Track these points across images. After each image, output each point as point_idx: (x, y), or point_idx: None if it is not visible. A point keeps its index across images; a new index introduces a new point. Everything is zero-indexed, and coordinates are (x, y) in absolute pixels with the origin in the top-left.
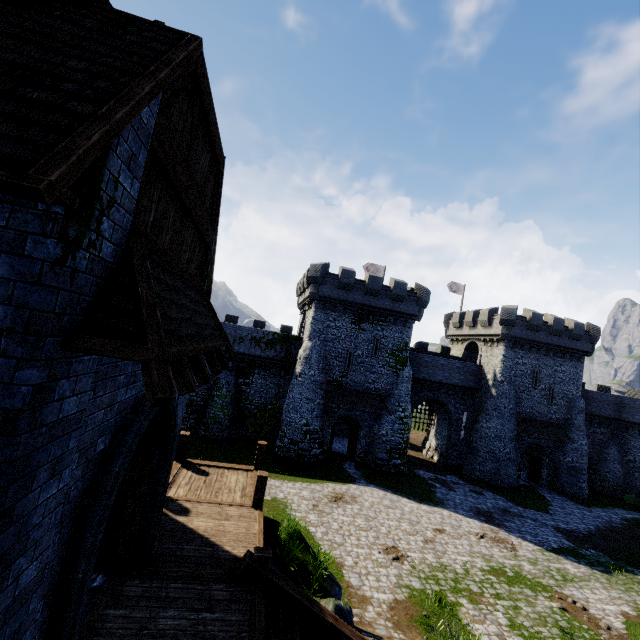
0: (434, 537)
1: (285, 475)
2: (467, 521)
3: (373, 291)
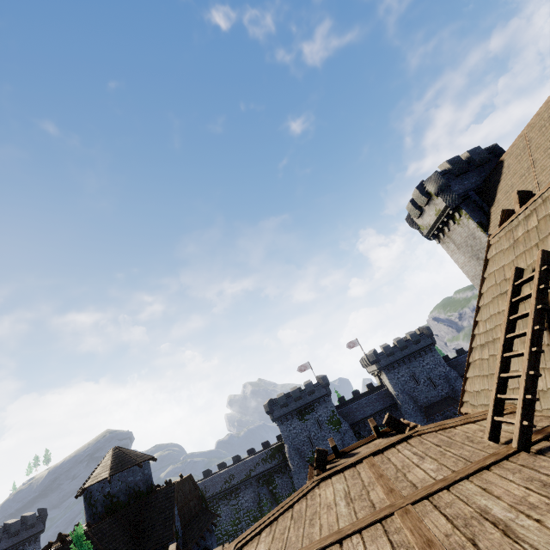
0: None
1: None
2: None
3: (298, 398)
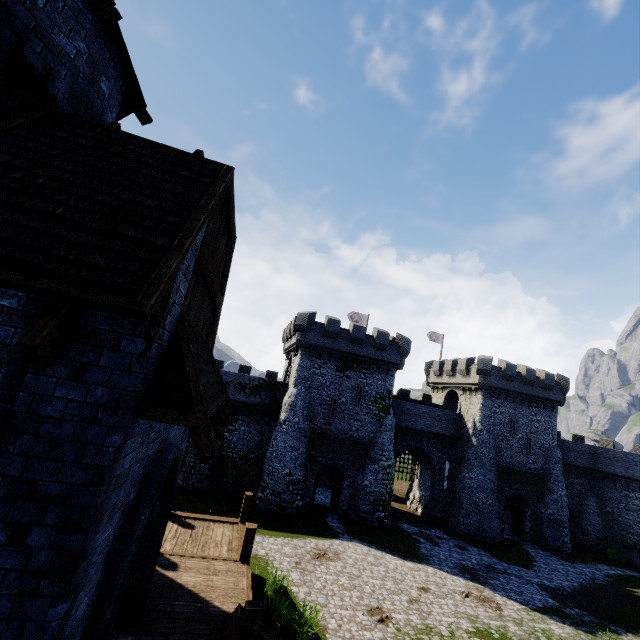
0: (419, 596)
1: (266, 529)
2: (452, 579)
3: (357, 340)
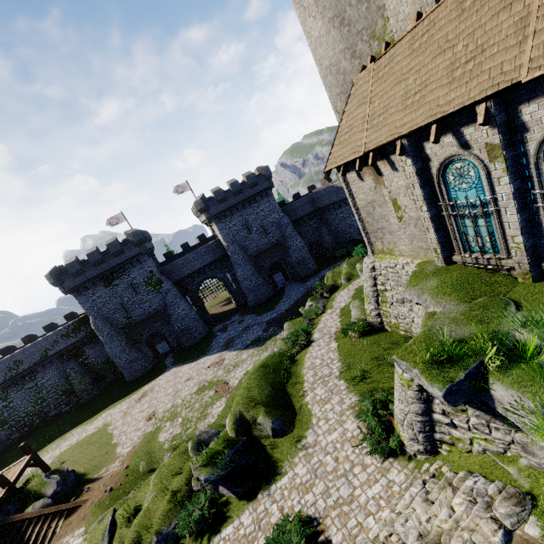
0: (181, 387)
1: (121, 399)
2: (211, 358)
3: (98, 262)
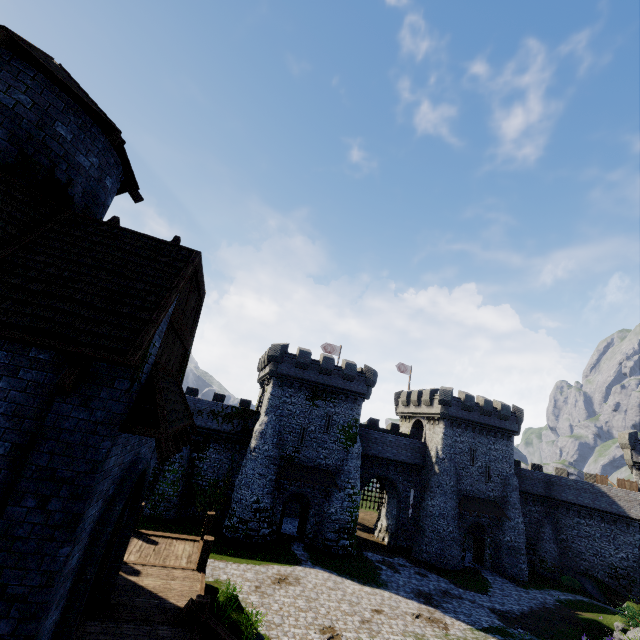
0: (371, 617)
1: (230, 556)
2: (406, 602)
3: (327, 370)
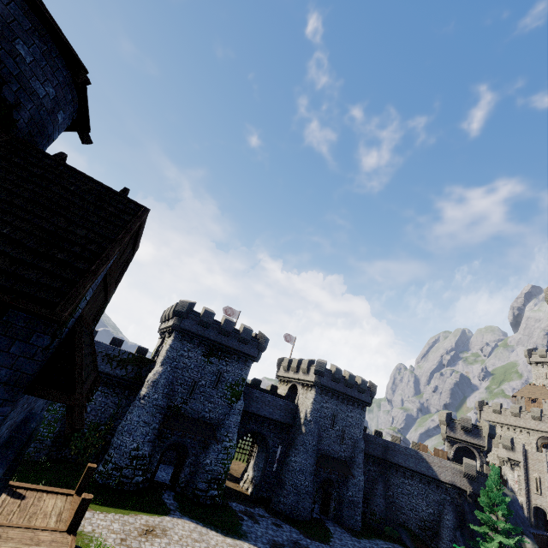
0: None
1: (99, 505)
2: None
3: (226, 332)
